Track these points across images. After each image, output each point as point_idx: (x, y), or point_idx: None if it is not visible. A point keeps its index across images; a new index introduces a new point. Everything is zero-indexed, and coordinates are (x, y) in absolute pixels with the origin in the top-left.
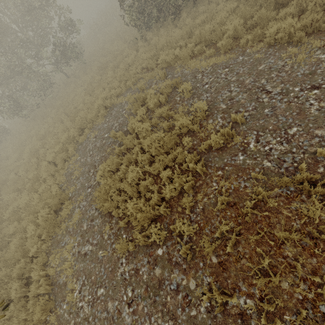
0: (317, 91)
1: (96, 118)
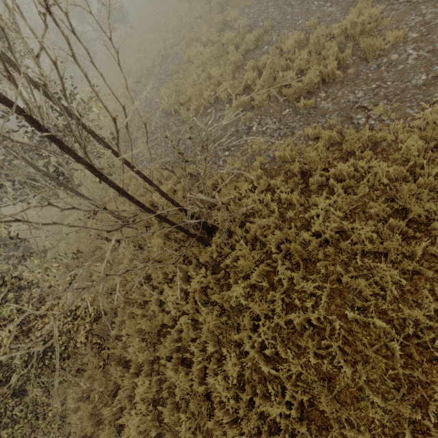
0: None
1: (152, 68)
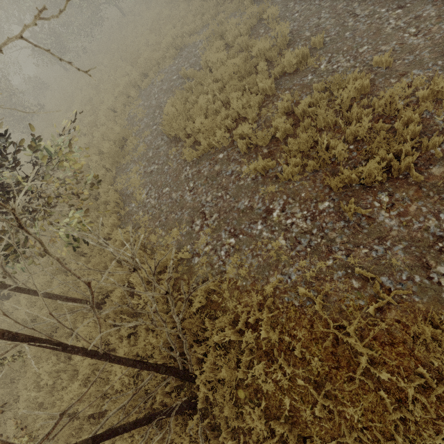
0: (400, 11)
1: (163, 60)
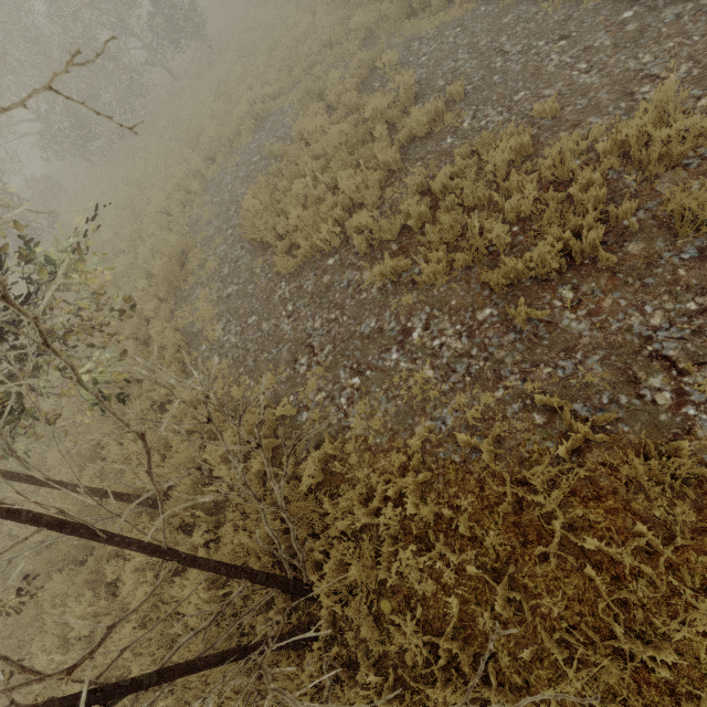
0: (563, 42)
1: (237, 136)
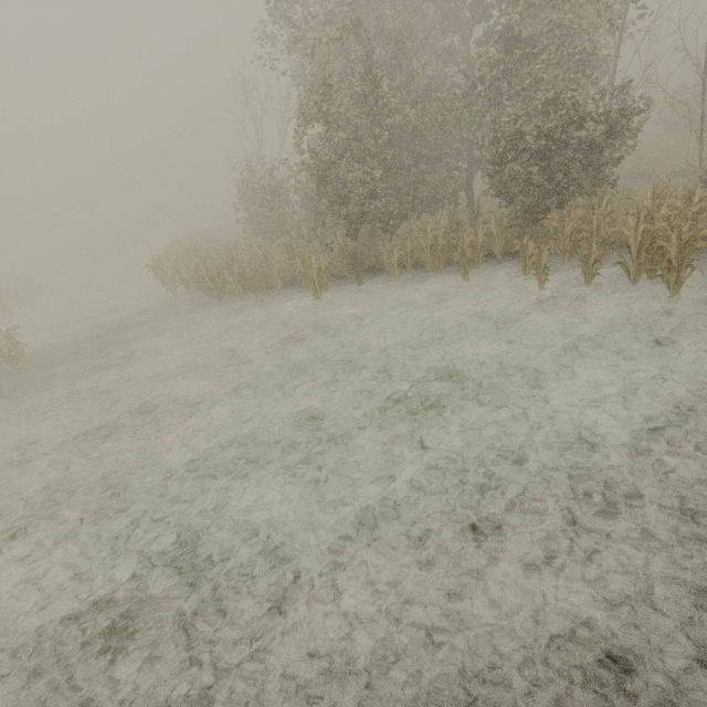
0: None
1: None
